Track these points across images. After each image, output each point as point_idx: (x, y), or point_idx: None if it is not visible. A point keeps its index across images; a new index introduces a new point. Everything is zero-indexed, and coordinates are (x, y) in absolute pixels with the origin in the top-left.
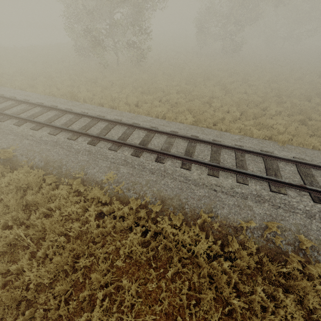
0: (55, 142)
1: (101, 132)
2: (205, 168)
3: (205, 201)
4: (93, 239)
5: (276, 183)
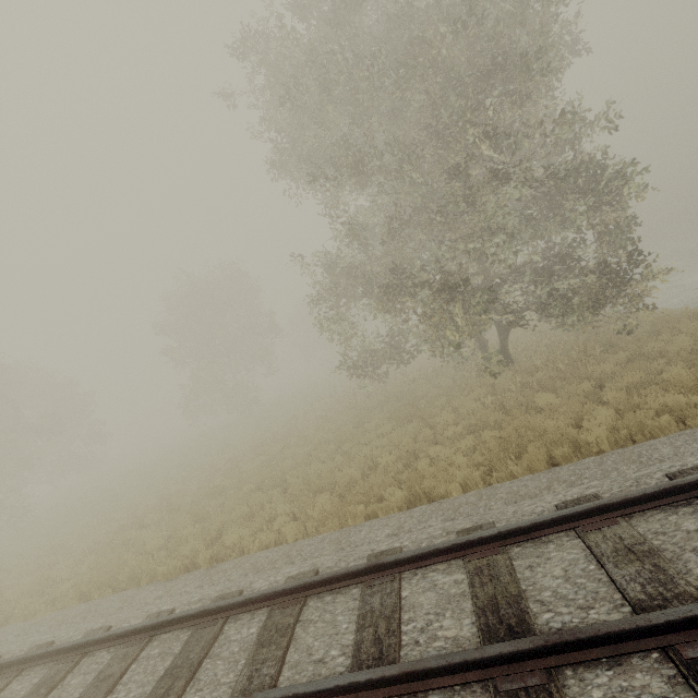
0: None
1: None
2: None
3: None
4: None
5: None
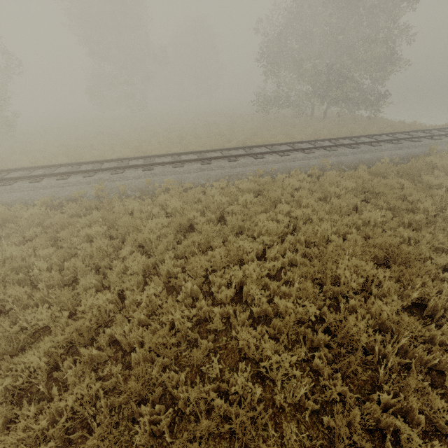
0: None
1: None
2: (57, 178)
3: (49, 193)
4: None
5: (118, 170)
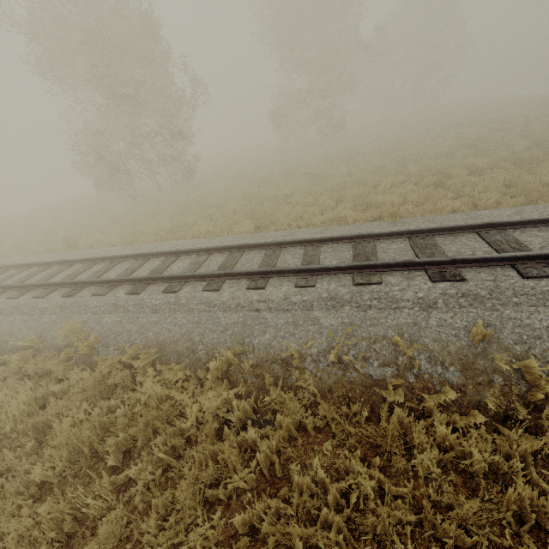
0: (13, 307)
1: (91, 276)
2: (246, 281)
3: (234, 331)
4: (22, 447)
5: (365, 271)
